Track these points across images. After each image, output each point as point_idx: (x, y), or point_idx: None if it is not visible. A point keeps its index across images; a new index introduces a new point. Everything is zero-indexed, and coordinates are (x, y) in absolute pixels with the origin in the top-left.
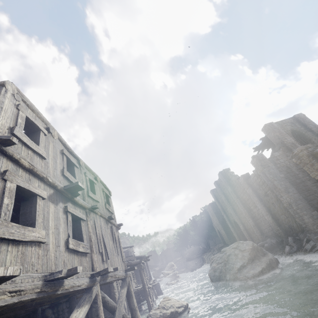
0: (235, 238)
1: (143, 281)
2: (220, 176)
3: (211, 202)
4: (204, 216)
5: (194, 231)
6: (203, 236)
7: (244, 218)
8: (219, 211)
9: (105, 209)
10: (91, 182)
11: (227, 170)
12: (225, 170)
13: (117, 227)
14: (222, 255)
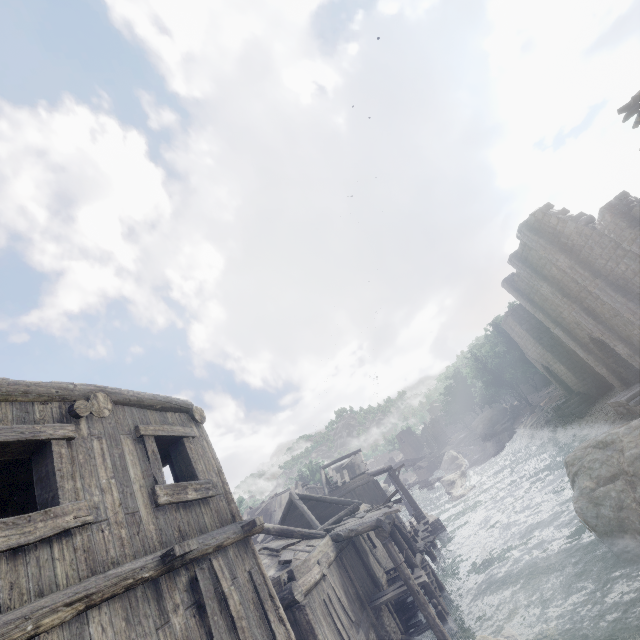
0: (599, 374)
1: (401, 572)
2: (526, 236)
3: (508, 306)
4: (500, 344)
5: (482, 378)
6: (506, 384)
7: (628, 325)
8: (537, 323)
9: (155, 517)
10: (34, 445)
11: (545, 210)
12: (539, 214)
13: (243, 537)
14: (606, 455)
